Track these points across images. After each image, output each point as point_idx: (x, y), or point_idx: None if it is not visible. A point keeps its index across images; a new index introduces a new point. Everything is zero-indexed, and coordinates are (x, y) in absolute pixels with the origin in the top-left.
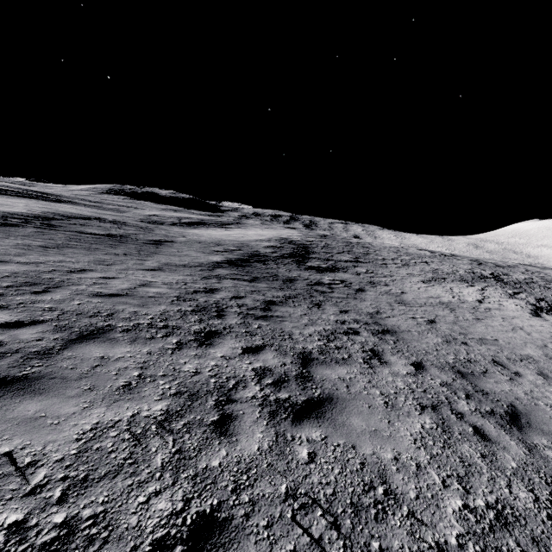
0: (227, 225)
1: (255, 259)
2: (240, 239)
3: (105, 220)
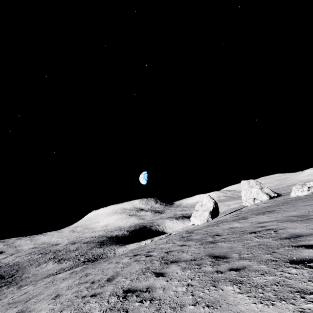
0: None
1: None
2: None
3: None
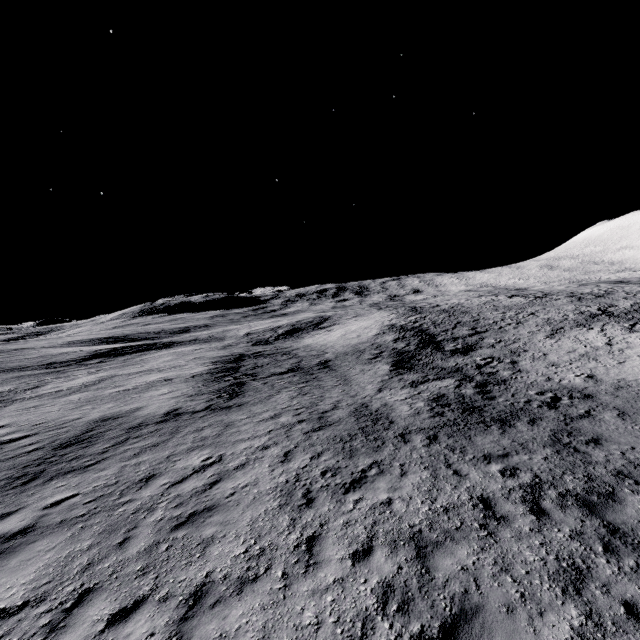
0: (320, 325)
1: (405, 357)
2: (363, 339)
3: (248, 355)
